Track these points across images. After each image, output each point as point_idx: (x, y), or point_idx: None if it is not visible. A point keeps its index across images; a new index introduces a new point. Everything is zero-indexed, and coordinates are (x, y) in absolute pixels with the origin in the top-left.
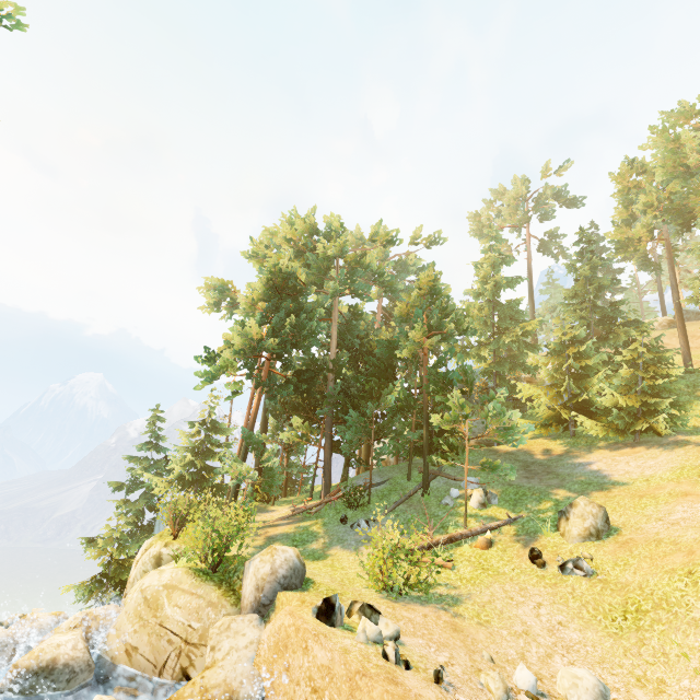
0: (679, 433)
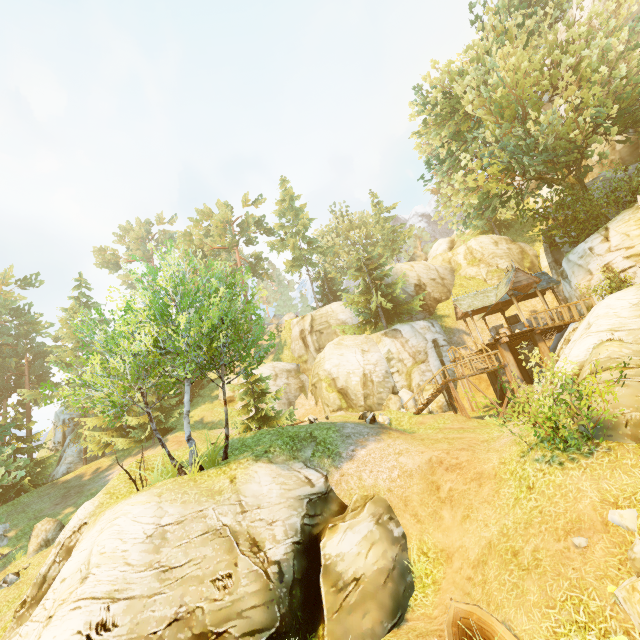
0: (171, 433)
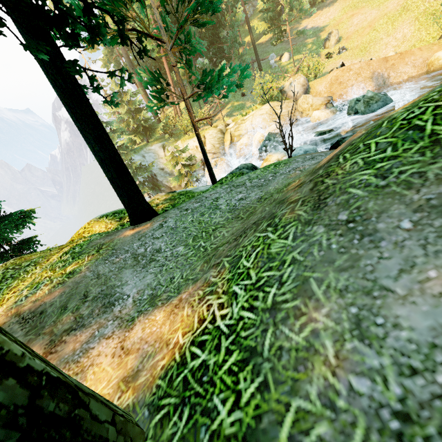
0: None
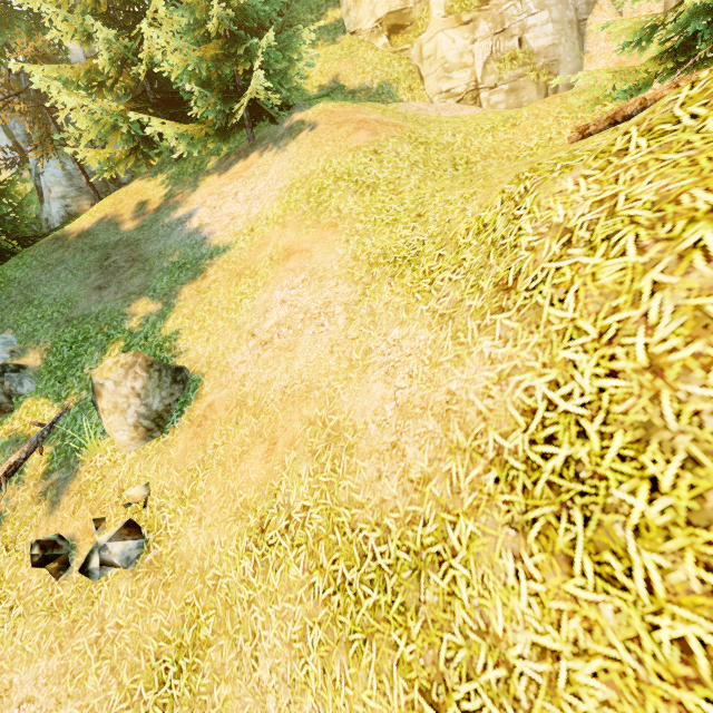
0: (296, 109)
